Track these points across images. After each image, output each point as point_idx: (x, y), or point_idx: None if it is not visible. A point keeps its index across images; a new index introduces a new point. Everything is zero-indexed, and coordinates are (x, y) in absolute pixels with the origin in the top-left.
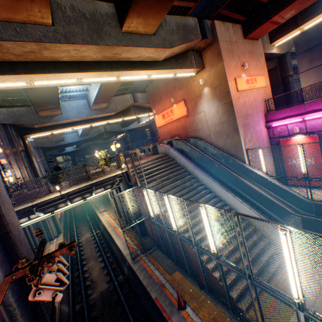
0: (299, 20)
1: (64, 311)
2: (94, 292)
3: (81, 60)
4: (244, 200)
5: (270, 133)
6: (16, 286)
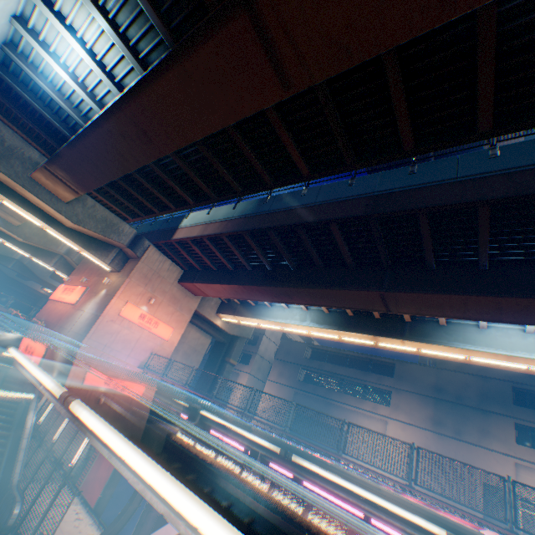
0: (237, 310)
1: None
2: None
3: None
4: None
5: None
6: None
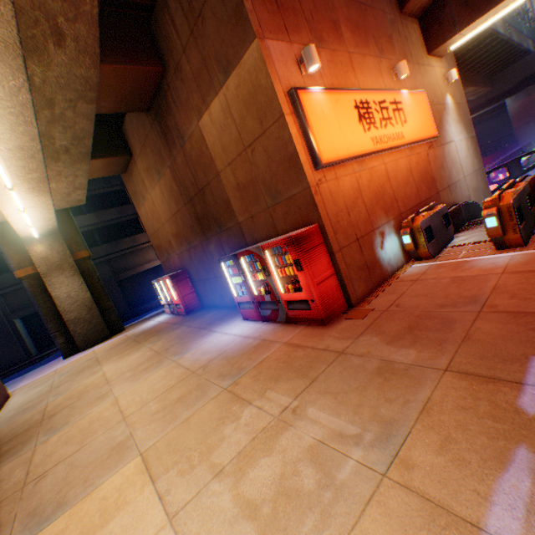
0: None
1: None
2: None
3: None
4: None
5: None
6: None
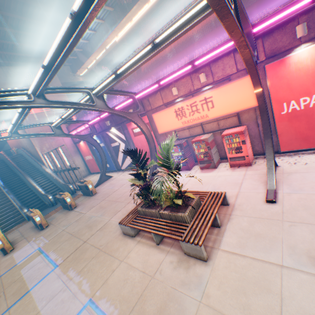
0: (80, 63)
1: None
2: None
3: None
4: (13, 192)
5: (73, 140)
6: None
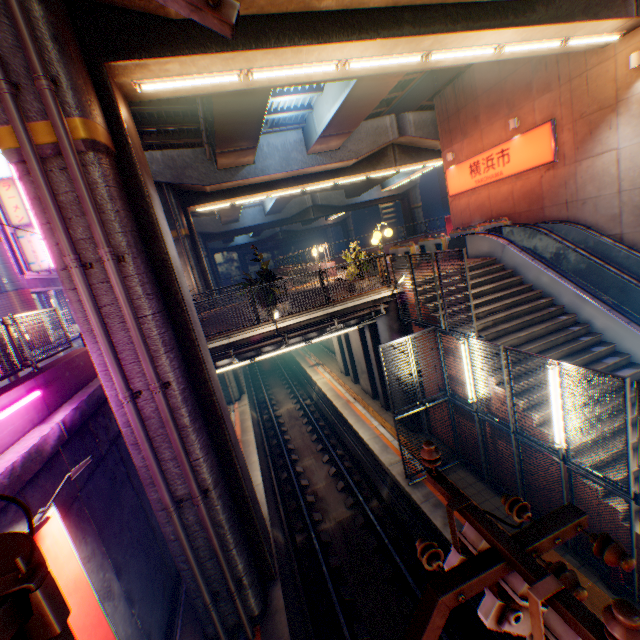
0: None
1: (278, 542)
2: (324, 519)
3: (359, 4)
4: None
5: None
6: (226, 493)
